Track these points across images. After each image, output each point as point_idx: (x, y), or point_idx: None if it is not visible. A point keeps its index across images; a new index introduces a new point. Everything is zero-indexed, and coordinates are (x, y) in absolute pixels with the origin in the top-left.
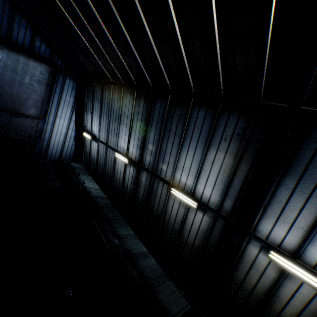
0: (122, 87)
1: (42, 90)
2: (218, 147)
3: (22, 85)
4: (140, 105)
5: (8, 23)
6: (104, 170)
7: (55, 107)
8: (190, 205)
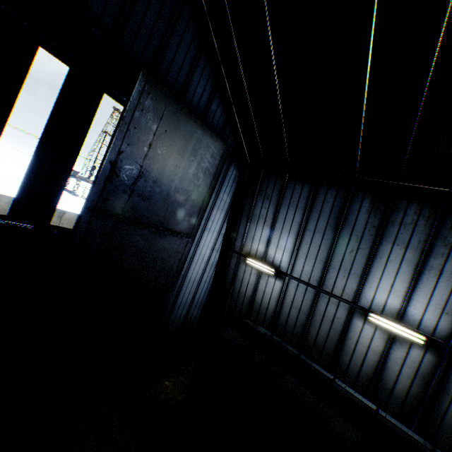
0: (394, 190)
1: (206, 185)
2: None
3: (184, 176)
4: None
5: (188, 68)
6: (303, 337)
7: (207, 212)
8: None
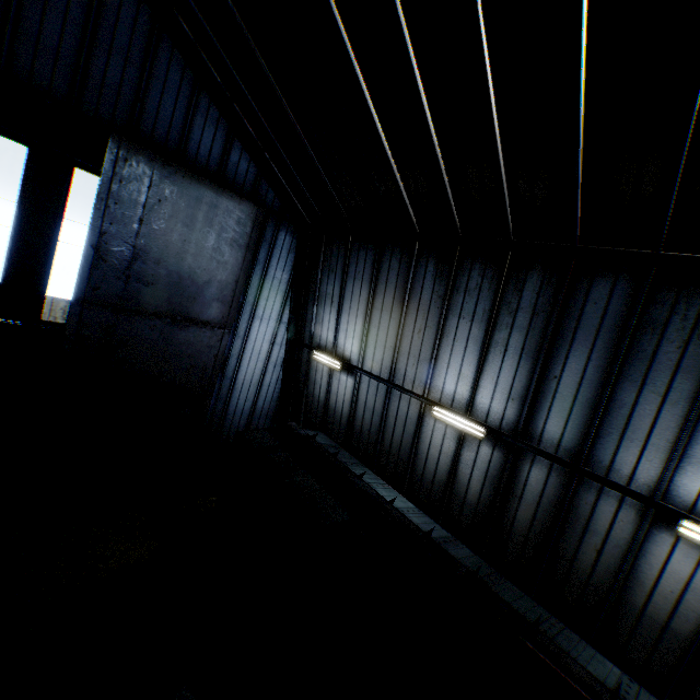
0: (457, 247)
1: (237, 261)
2: None
3: (200, 252)
4: (526, 290)
5: (183, 116)
6: (377, 444)
7: (253, 296)
8: None
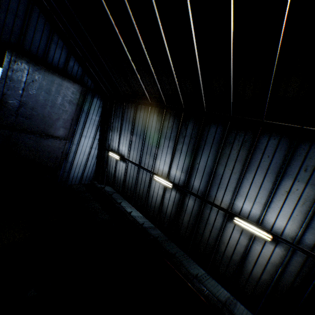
0: (164, 109)
1: (72, 110)
2: (296, 177)
3: (54, 105)
4: (188, 128)
5: (45, 43)
6: (134, 192)
7: (81, 126)
8: (261, 237)
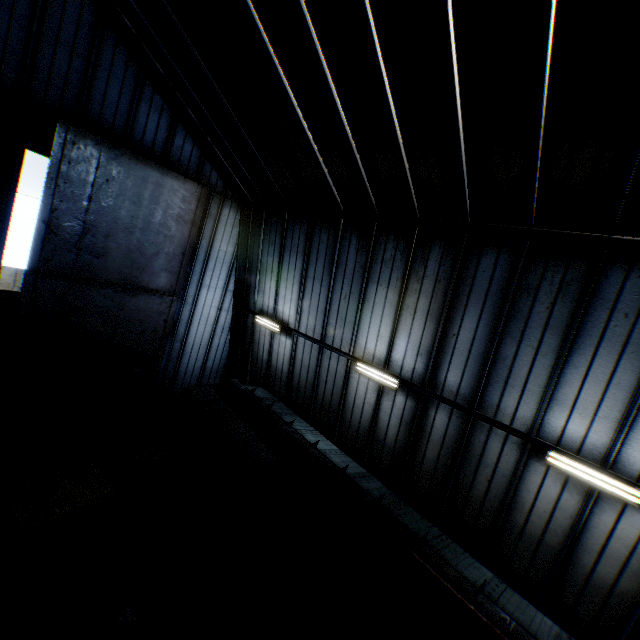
0: (374, 223)
1: (183, 235)
2: None
3: (148, 227)
4: (431, 261)
5: (129, 103)
6: (312, 397)
7: (200, 266)
8: (616, 495)
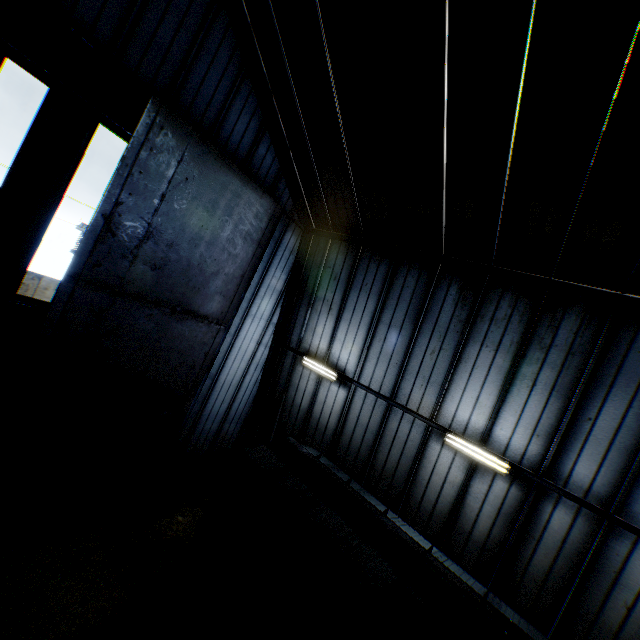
0: (487, 275)
1: (247, 255)
2: None
3: (214, 241)
4: (562, 329)
5: (224, 96)
6: (368, 464)
7: (251, 293)
8: None
